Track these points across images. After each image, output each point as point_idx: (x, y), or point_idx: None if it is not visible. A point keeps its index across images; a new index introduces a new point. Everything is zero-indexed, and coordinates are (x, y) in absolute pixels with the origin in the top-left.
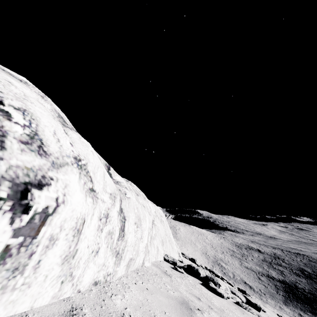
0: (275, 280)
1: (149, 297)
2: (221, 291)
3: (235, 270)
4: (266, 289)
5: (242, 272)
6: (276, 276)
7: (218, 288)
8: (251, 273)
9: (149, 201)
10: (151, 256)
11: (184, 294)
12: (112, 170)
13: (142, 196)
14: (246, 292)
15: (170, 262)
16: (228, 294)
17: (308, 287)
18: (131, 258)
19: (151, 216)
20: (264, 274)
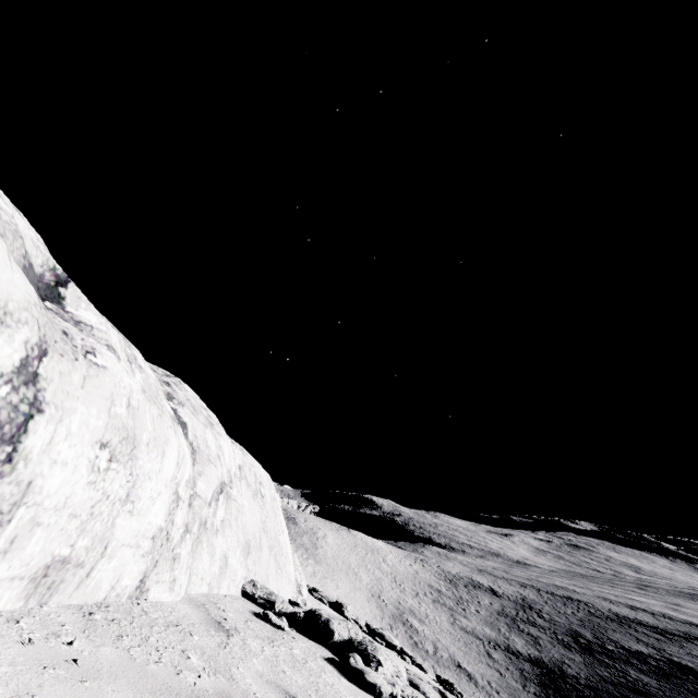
0: (521, 659)
1: (55, 692)
2: (377, 680)
3: (440, 635)
4: (503, 680)
5: (454, 641)
6: (524, 649)
7: (373, 670)
8: (473, 642)
9: (234, 442)
10: (192, 578)
11: (242, 686)
12: (73, 291)
13: (204, 417)
14: (454, 687)
15: (259, 600)
16: (393, 688)
17: (585, 673)
18: (64, 557)
19: (217, 469)
20: (500, 644)
